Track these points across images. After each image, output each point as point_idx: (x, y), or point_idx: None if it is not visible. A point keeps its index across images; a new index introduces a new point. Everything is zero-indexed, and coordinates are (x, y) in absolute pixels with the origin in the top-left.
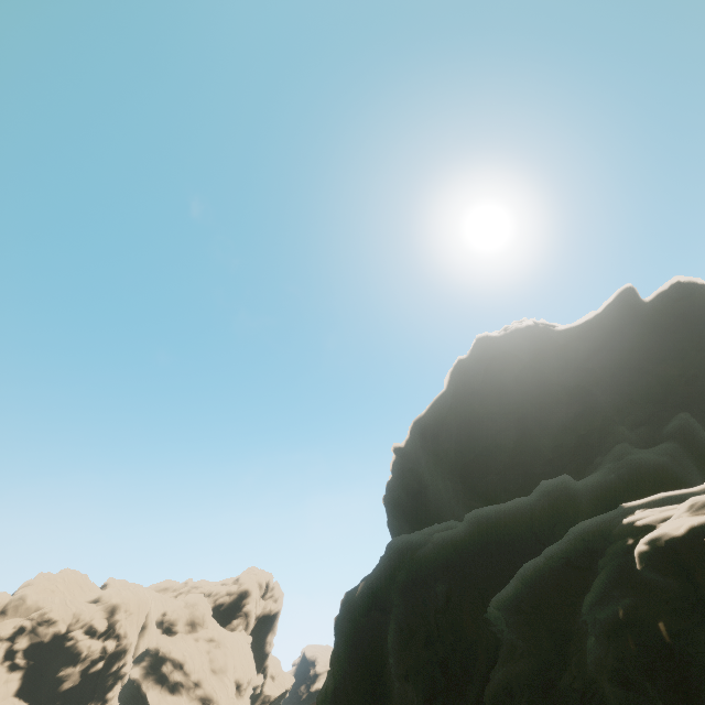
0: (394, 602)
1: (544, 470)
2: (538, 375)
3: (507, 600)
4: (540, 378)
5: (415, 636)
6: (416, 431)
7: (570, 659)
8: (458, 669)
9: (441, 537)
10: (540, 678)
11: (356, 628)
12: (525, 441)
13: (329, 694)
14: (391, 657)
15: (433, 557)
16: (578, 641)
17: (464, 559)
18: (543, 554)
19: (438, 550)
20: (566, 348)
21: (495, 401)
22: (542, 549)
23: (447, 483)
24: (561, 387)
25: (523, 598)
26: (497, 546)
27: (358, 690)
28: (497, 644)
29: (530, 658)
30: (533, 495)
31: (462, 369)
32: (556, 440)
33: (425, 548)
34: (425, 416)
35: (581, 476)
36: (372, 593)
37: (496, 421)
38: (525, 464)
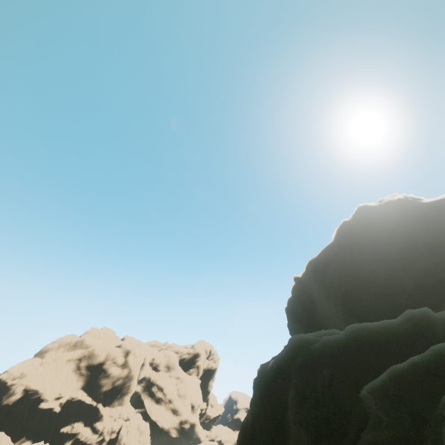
0: (293, 375)
1: (406, 302)
2: (405, 234)
3: (376, 388)
4: (407, 236)
5: (307, 399)
6: (310, 267)
7: (425, 437)
8: (337, 426)
9: (327, 338)
10: (400, 444)
11: (267, 387)
12: (392, 280)
13: (249, 423)
14: (290, 409)
15: (321, 351)
16: (434, 426)
17: (344, 355)
18: (407, 361)
19: (325, 347)
20: (430, 216)
21: (370, 251)
22: (404, 357)
23: (331, 303)
24: (424, 244)
25: (390, 389)
26: (369, 351)
27: (267, 425)
28: (366, 416)
29: (393, 430)
30: (399, 319)
31: (345, 228)
32: (418, 281)
33: (316, 344)
34: (317, 258)
35: (437, 309)
36: (279, 367)
37: (370, 265)
38: (392, 296)
